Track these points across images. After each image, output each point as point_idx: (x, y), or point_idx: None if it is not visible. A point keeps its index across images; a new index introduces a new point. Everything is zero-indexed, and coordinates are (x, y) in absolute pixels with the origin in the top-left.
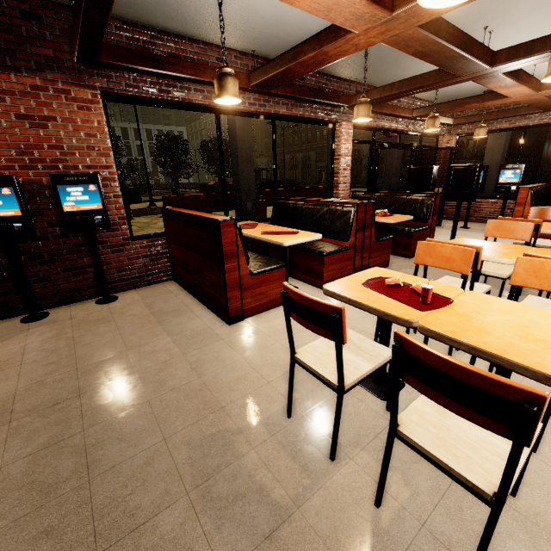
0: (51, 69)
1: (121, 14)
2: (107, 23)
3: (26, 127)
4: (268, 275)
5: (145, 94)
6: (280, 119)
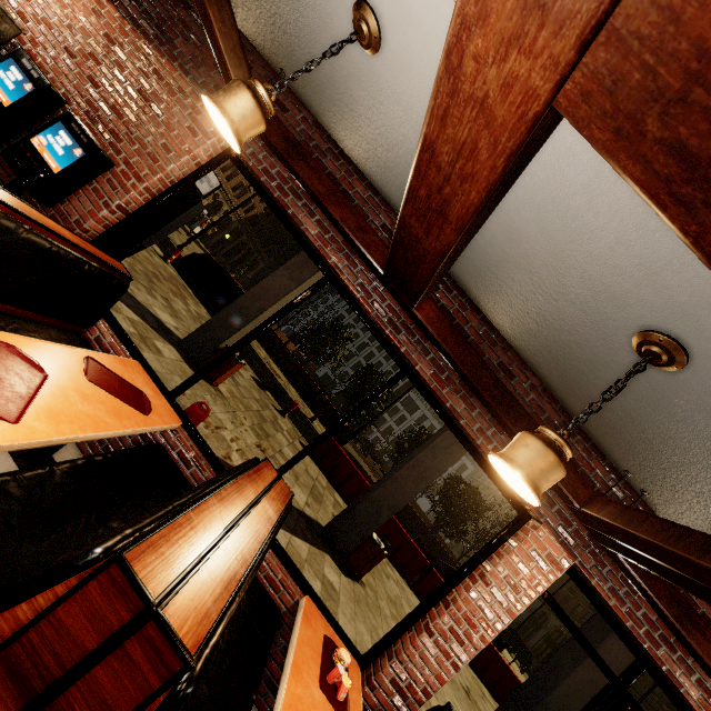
0: (210, 93)
1: (315, 107)
2: None
3: (135, 100)
4: None
5: (261, 174)
6: (416, 382)
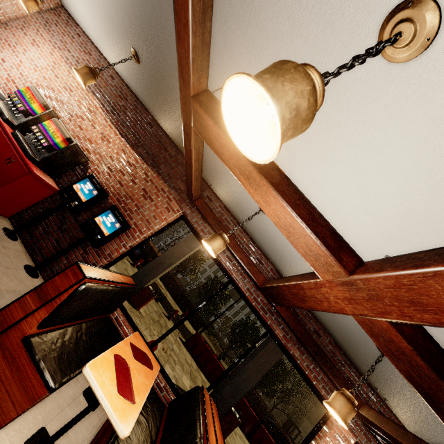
0: (176, 191)
1: (226, 202)
2: (192, 176)
3: (140, 193)
4: (29, 368)
5: (200, 231)
6: (274, 337)
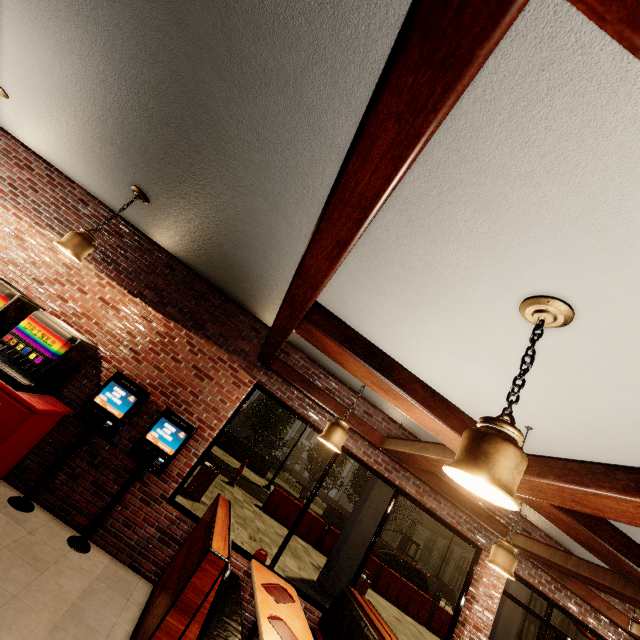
0: (240, 355)
1: (309, 353)
2: (276, 353)
3: (191, 373)
4: None
5: (287, 400)
6: (405, 495)
